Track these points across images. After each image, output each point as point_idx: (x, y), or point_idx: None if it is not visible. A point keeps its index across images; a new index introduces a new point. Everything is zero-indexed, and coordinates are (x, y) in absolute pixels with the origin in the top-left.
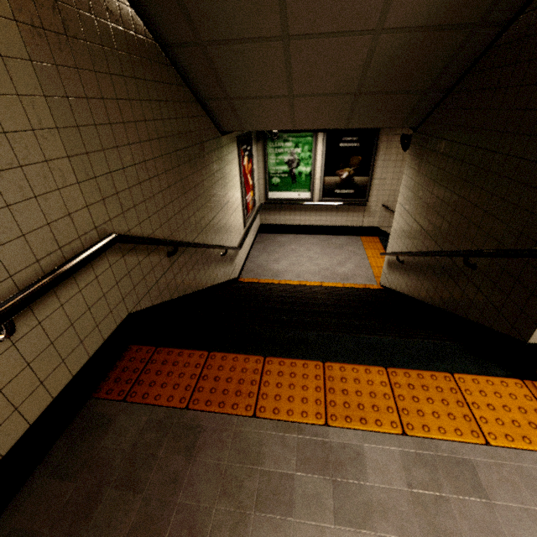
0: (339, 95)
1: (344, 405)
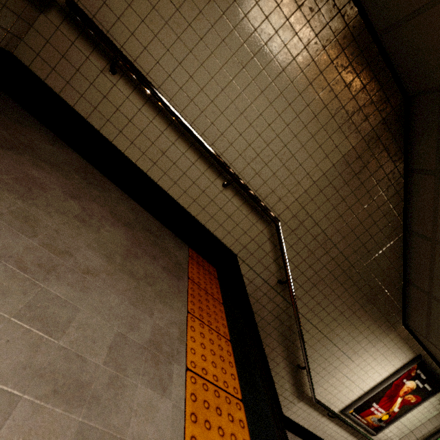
0: None
1: (206, 401)
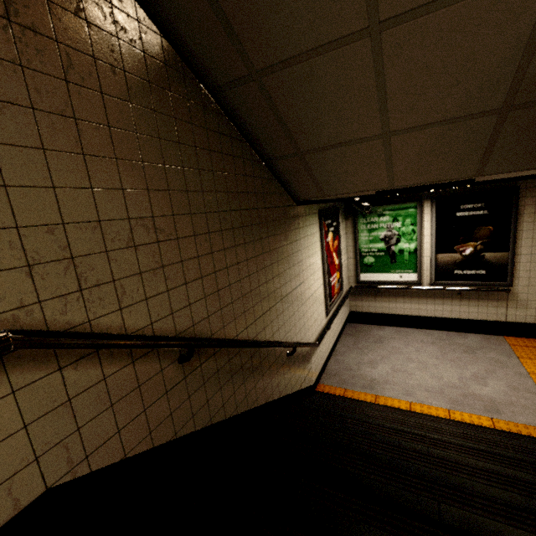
0: (469, 118)
1: None
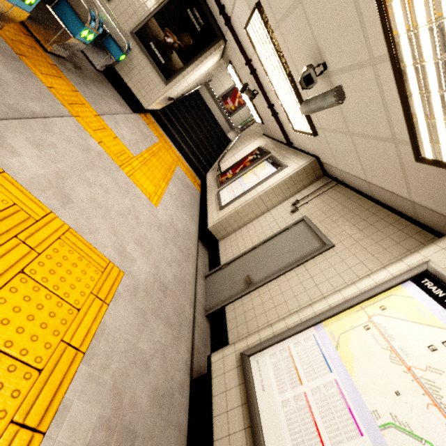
0: None
1: None
